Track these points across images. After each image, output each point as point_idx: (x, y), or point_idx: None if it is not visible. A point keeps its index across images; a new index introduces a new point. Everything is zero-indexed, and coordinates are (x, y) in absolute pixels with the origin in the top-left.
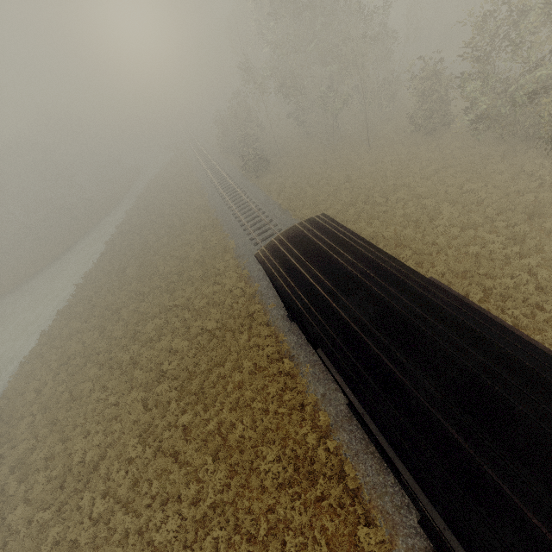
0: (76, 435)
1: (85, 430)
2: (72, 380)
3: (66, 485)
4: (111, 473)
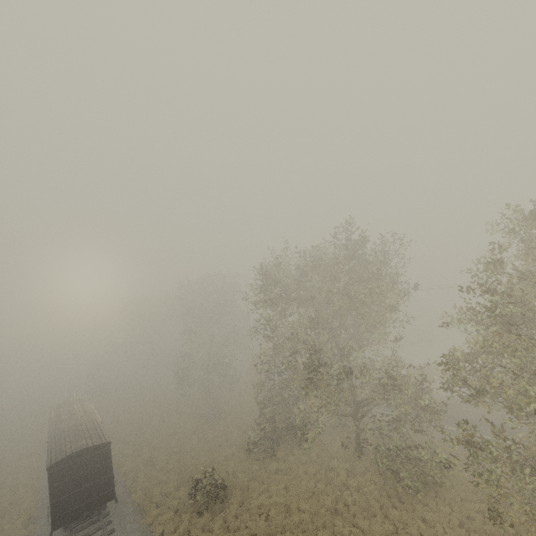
0: None
1: None
2: None
3: None
4: None
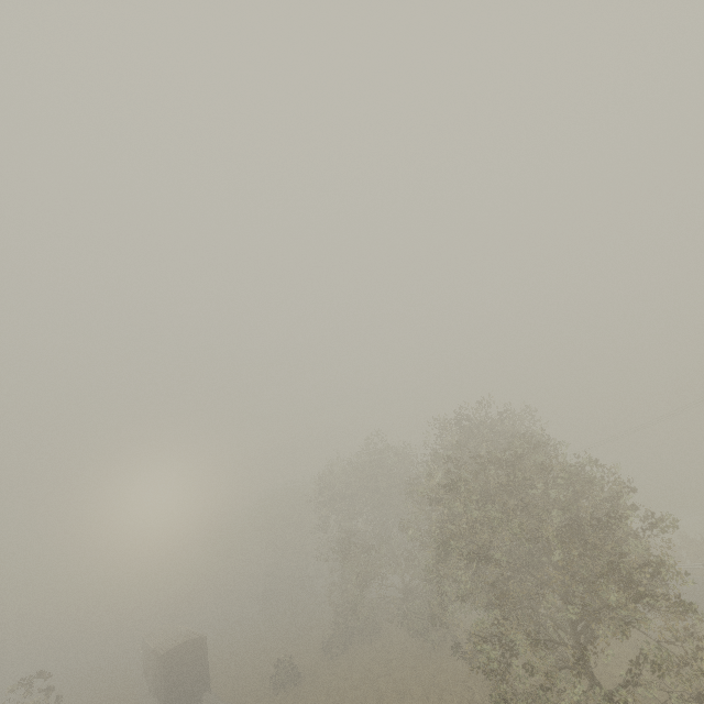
0: None
1: None
2: None
3: None
4: None
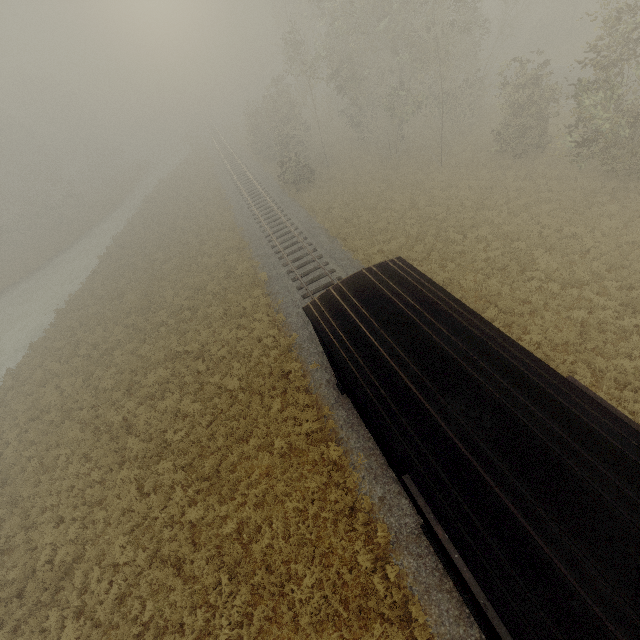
0: (44, 521)
1: (57, 516)
2: (44, 443)
3: (27, 593)
4: (90, 581)
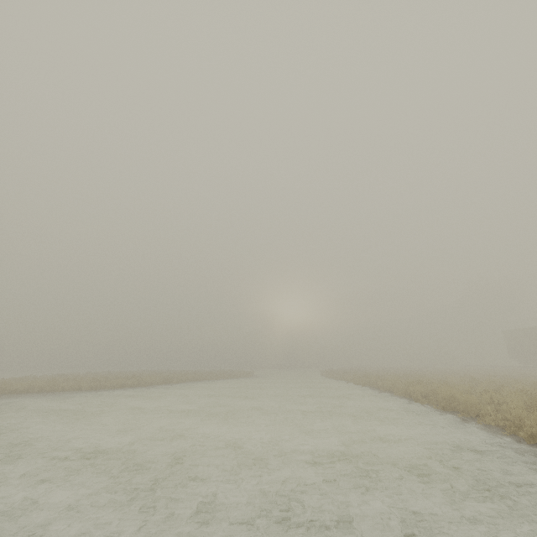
0: None
1: None
2: None
3: None
4: None
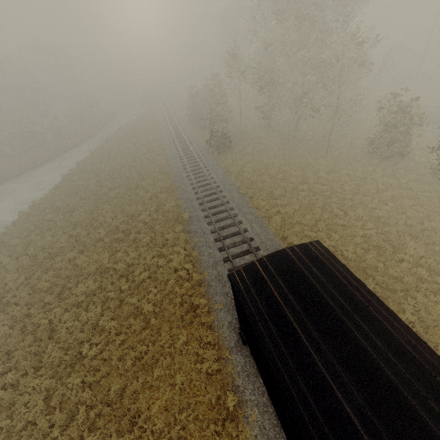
0: None
1: None
2: None
3: None
4: None
